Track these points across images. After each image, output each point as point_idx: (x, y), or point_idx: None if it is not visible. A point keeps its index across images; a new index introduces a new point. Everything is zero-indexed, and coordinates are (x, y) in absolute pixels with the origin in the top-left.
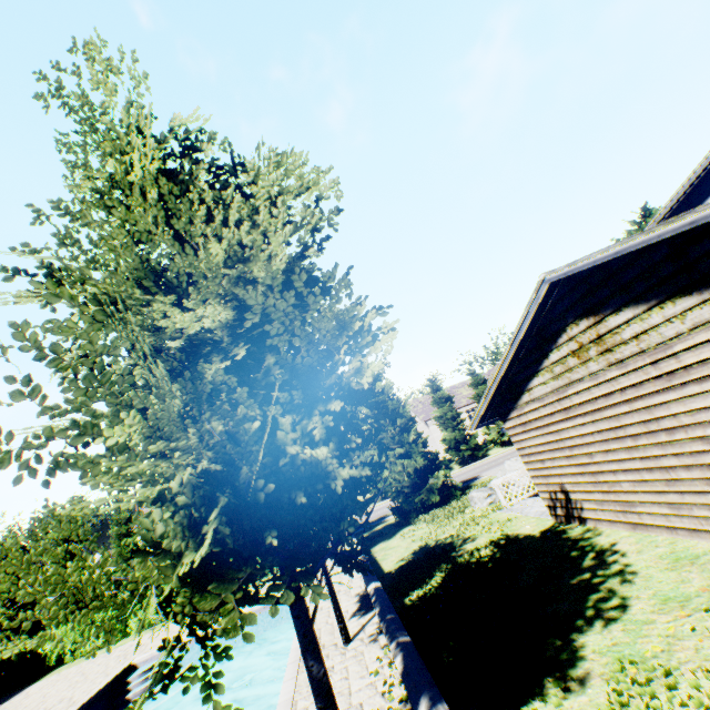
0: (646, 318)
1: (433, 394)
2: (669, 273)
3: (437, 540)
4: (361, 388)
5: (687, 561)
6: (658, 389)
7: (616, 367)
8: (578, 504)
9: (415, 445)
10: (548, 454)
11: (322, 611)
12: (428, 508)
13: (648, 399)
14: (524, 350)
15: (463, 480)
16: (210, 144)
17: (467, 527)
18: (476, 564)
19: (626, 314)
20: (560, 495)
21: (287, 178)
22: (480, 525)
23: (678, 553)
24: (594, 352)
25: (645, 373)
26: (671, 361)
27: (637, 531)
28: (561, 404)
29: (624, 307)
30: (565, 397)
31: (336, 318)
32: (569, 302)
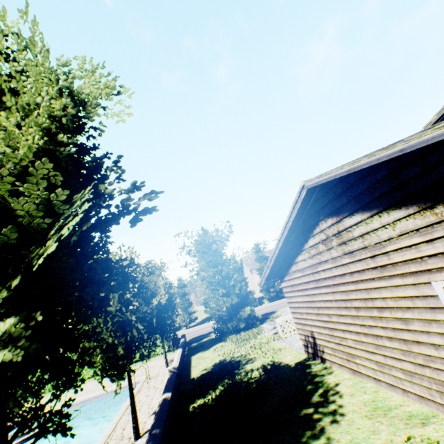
0: (369, 223)
1: (256, 254)
2: (386, 190)
3: (232, 357)
4: (202, 247)
5: (382, 412)
6: (374, 277)
7: (348, 256)
8: (321, 347)
9: (234, 288)
10: (305, 309)
11: (138, 404)
12: (238, 330)
13: (367, 283)
14: (294, 234)
15: (266, 312)
16: (4, 39)
17: (253, 350)
18: (244, 384)
19: (356, 218)
20: (311, 339)
21: (75, 77)
22: (262, 350)
23: (377, 402)
24: (335, 243)
25: (366, 263)
26: (384, 257)
27: (355, 376)
28: (314, 276)
29: (355, 213)
30: (316, 272)
31: (39, 197)
32: (322, 204)
